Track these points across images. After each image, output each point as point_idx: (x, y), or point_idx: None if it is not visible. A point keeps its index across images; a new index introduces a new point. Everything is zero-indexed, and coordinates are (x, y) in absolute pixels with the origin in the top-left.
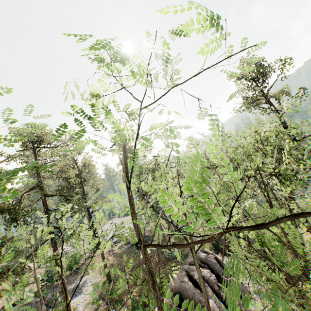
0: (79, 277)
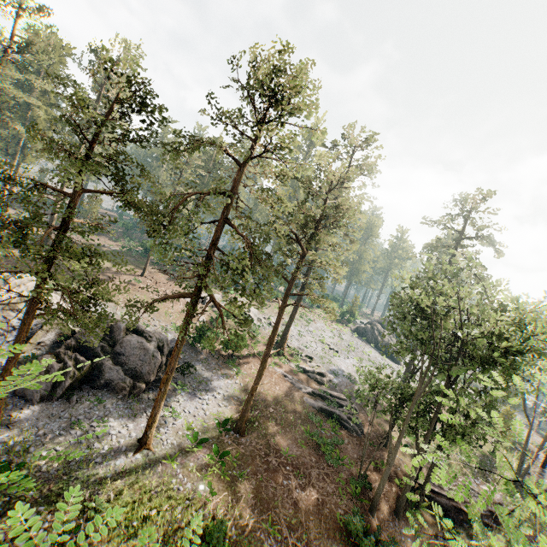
0: (221, 373)
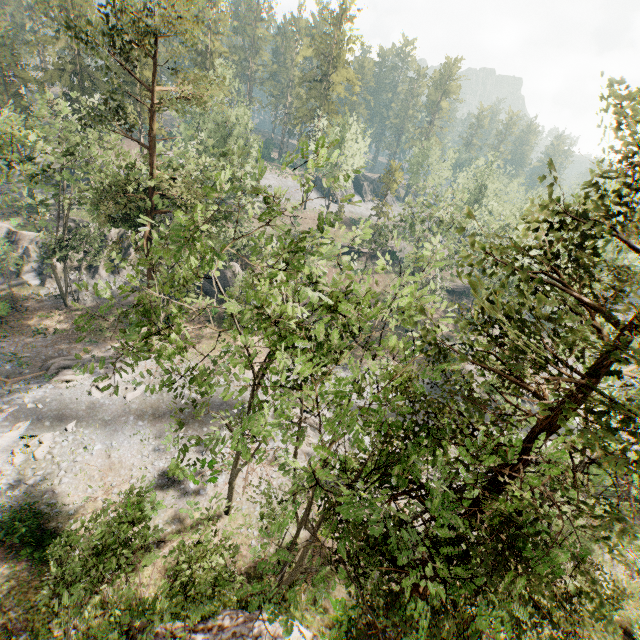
0: None
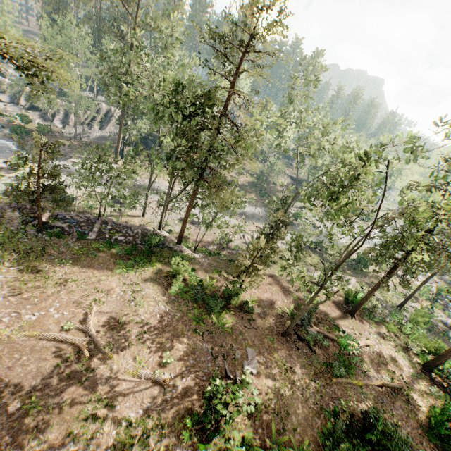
0: None
